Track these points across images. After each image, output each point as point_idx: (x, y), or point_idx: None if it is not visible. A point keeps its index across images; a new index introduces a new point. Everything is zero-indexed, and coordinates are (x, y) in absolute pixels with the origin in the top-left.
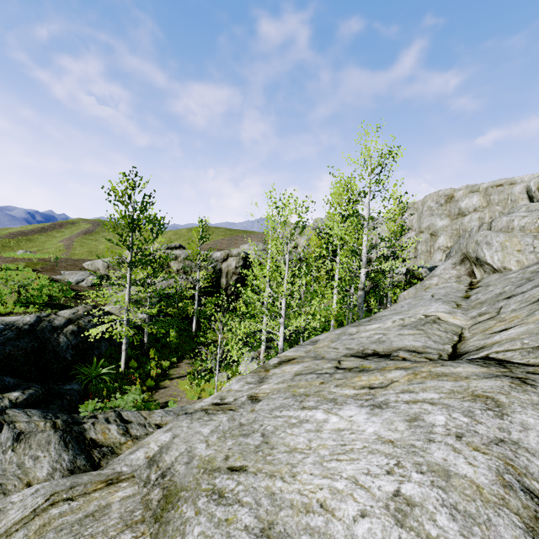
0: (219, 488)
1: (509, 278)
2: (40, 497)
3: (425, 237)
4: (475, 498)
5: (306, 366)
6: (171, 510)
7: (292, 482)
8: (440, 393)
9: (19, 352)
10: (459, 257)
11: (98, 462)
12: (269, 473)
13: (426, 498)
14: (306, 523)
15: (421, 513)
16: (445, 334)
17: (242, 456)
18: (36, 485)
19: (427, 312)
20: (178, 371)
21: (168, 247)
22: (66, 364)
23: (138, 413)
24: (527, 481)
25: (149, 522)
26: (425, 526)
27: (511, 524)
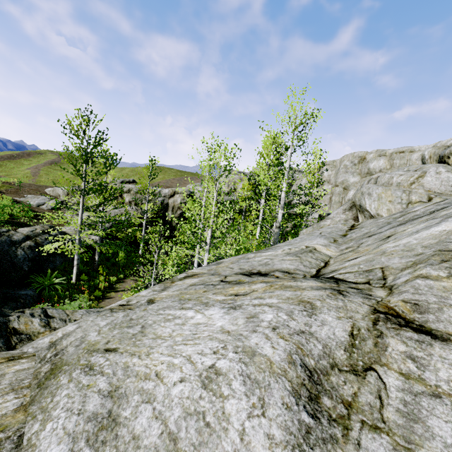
0: (92, 363)
1: (378, 222)
2: None
3: (339, 190)
4: (265, 370)
5: (201, 280)
6: (52, 379)
7: (145, 359)
8: (279, 299)
9: None
10: (349, 204)
11: (14, 346)
12: (132, 353)
13: (231, 370)
14: (141, 387)
15: (223, 379)
16: (315, 261)
17: (120, 341)
18: None
19: (309, 244)
20: (123, 286)
21: (123, 181)
22: (23, 273)
23: (63, 311)
24: (307, 359)
25: (33, 388)
26: (222, 389)
27: (283, 388)
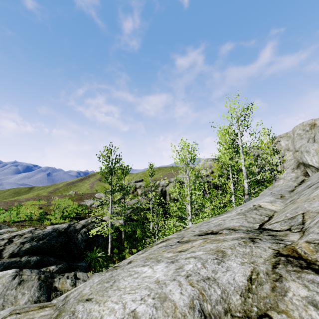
0: (75, 310)
1: None
2: (9, 311)
3: None
4: (169, 315)
5: (167, 242)
6: None
7: (101, 306)
8: (204, 251)
9: (58, 244)
10: (295, 163)
11: (52, 299)
12: (97, 301)
13: (144, 314)
14: None
15: None
16: (259, 217)
17: (97, 292)
18: (13, 306)
19: (257, 203)
20: None
21: (136, 181)
22: (81, 250)
23: (86, 274)
24: (205, 304)
25: None
26: None
27: None
